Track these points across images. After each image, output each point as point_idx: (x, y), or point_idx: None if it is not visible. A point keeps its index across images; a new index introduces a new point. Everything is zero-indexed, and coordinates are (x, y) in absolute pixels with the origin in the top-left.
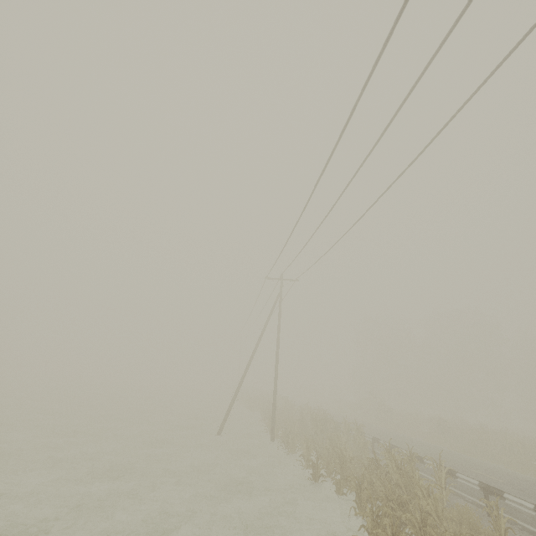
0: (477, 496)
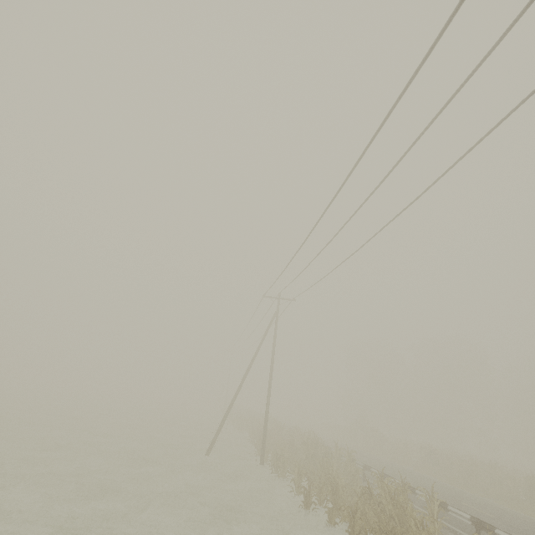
0: (468, 531)
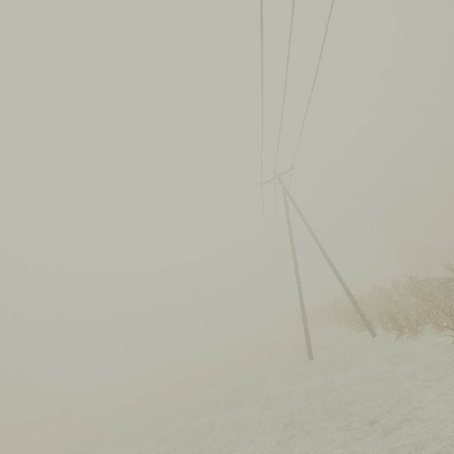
0: None
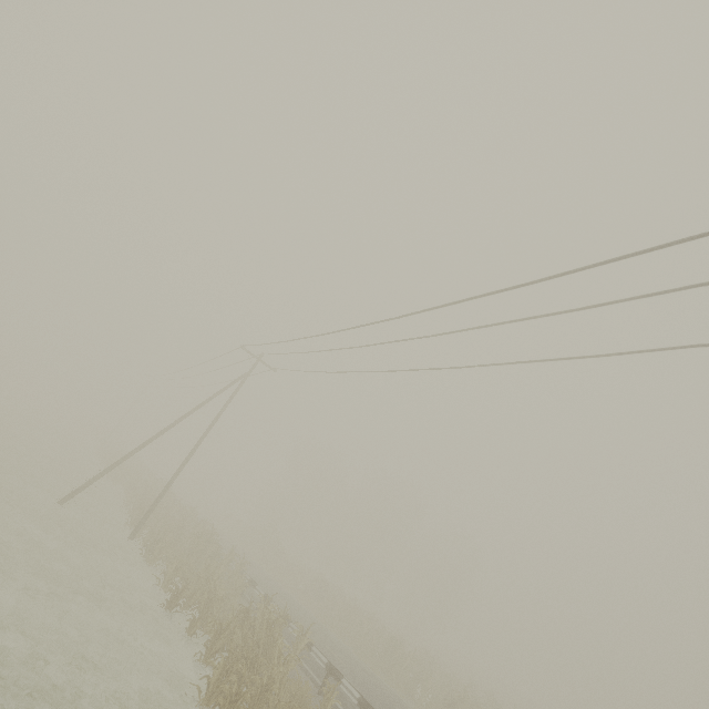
0: (319, 673)
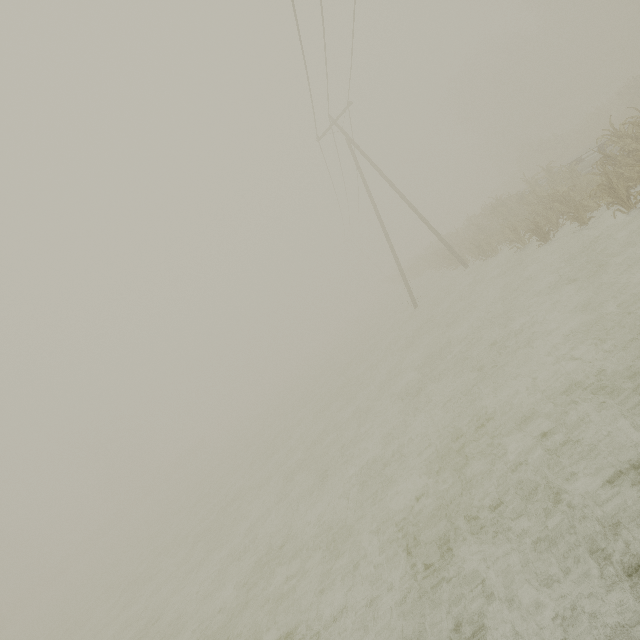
0: None
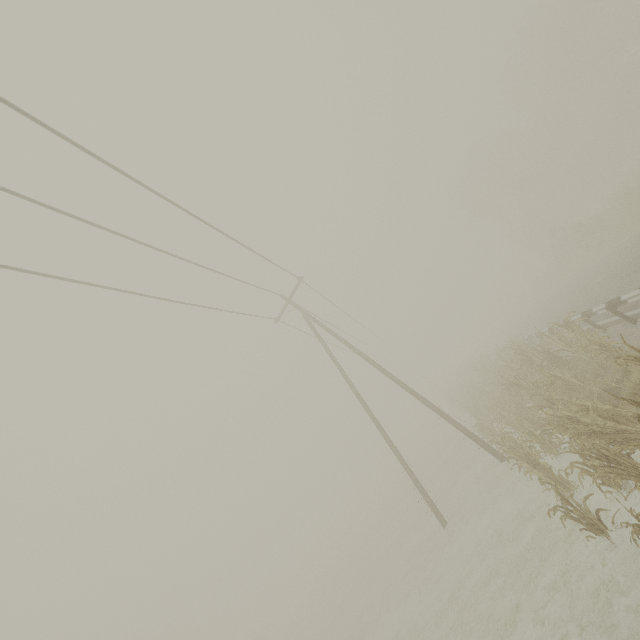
0: None
